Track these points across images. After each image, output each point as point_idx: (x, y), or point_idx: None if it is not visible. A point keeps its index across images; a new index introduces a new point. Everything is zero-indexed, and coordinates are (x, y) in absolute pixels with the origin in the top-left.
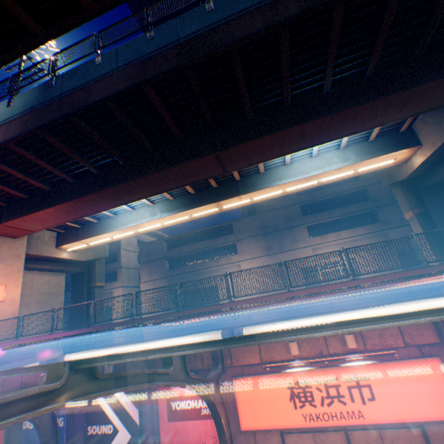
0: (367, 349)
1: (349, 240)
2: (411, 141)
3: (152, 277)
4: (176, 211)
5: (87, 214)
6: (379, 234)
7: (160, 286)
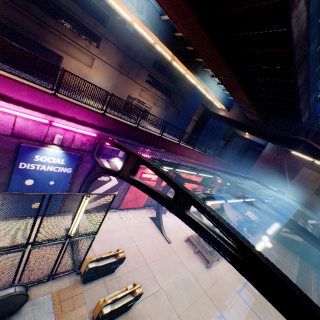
0: None
1: (157, 98)
2: (229, 108)
3: None
4: (157, 34)
5: None
6: (167, 104)
7: None
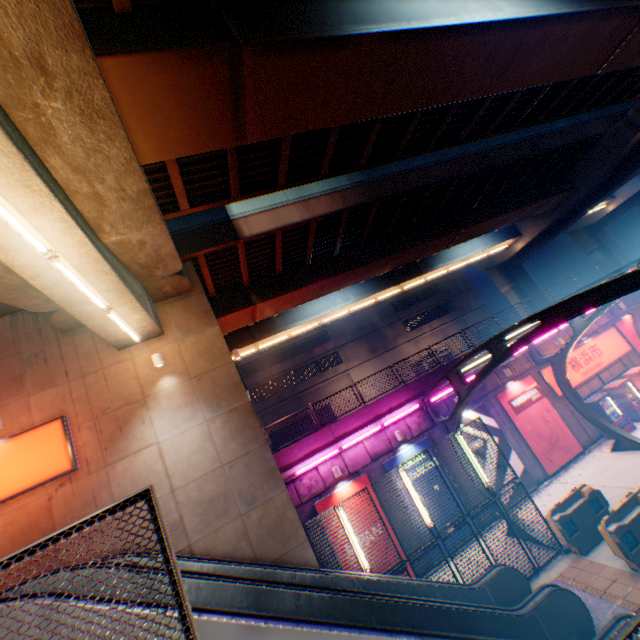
0: (585, 334)
1: (439, 329)
2: (515, 233)
3: None
4: (370, 293)
5: (327, 292)
6: (458, 320)
7: None
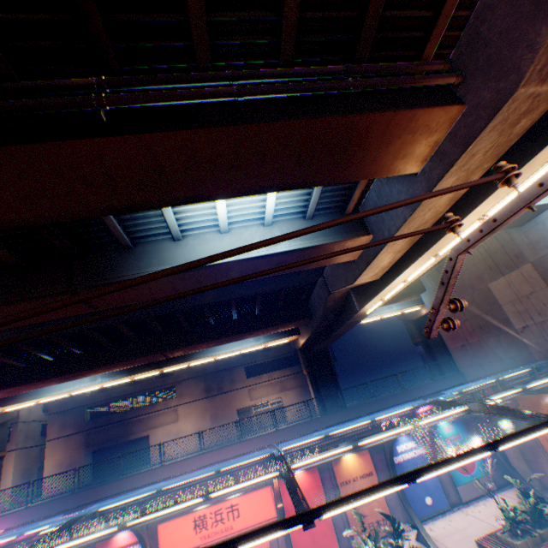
0: None
1: (280, 379)
2: (296, 330)
3: (66, 431)
4: (119, 376)
5: (27, 390)
6: (301, 373)
7: (76, 442)
